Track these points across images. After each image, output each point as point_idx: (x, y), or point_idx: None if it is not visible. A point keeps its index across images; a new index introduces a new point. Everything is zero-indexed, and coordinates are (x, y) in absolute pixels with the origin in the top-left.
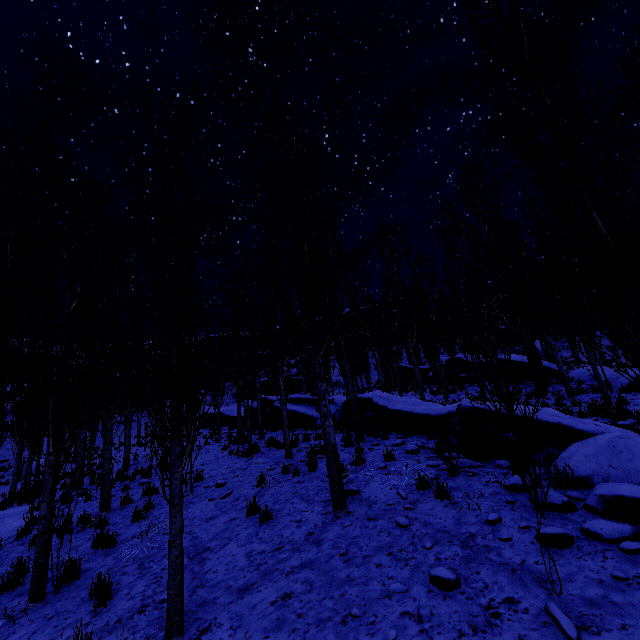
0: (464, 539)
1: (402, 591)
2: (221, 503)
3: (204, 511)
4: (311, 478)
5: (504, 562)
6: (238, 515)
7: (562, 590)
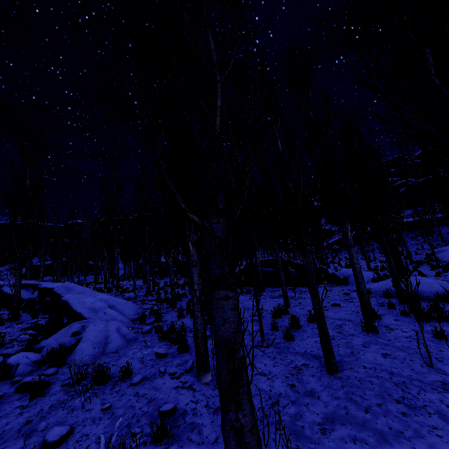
0: None
1: None
2: None
3: None
4: None
5: None
6: None
7: None
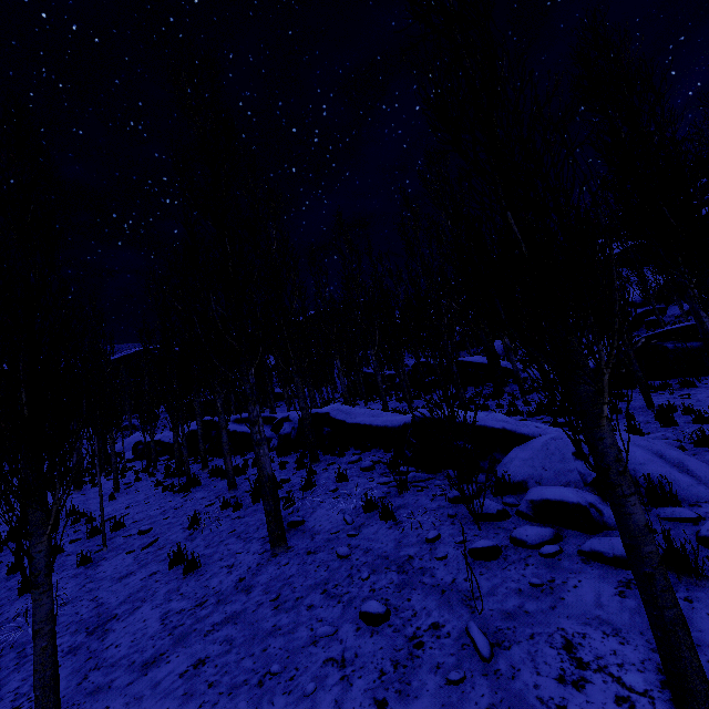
0: (402, 563)
1: (330, 634)
2: (142, 555)
3: (118, 568)
4: (254, 511)
5: (436, 584)
6: (160, 568)
7: (484, 606)
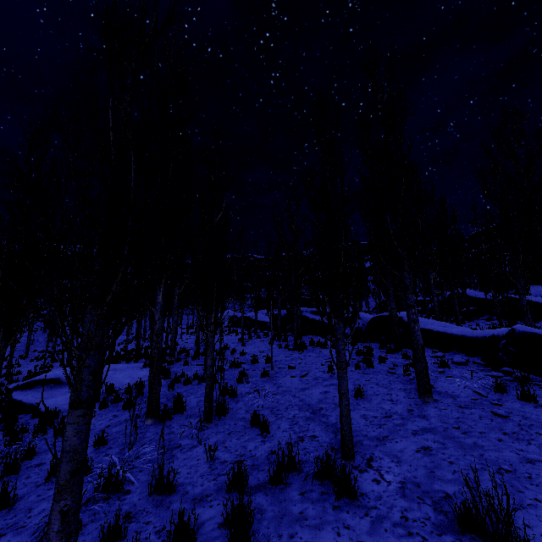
0: None
1: (541, 461)
2: (304, 380)
3: (293, 383)
4: (374, 372)
5: None
6: (328, 389)
7: None
